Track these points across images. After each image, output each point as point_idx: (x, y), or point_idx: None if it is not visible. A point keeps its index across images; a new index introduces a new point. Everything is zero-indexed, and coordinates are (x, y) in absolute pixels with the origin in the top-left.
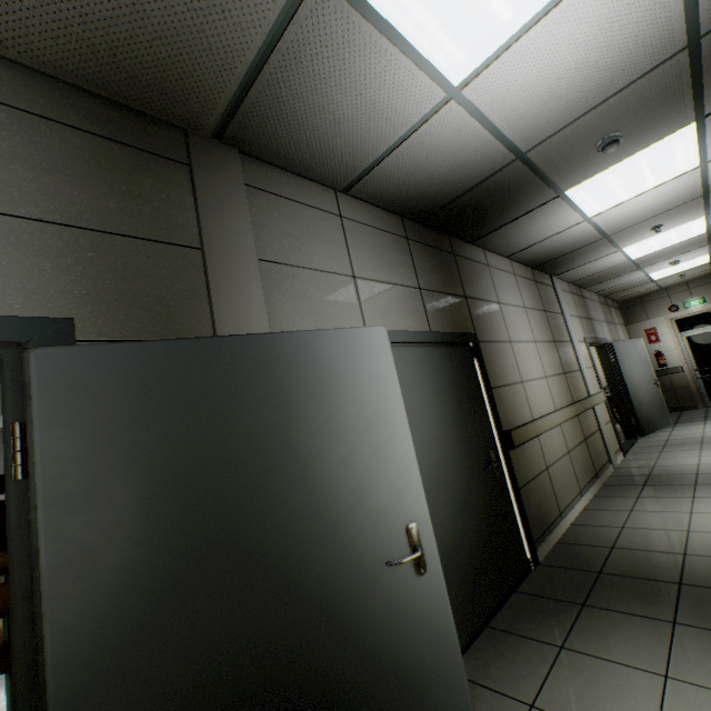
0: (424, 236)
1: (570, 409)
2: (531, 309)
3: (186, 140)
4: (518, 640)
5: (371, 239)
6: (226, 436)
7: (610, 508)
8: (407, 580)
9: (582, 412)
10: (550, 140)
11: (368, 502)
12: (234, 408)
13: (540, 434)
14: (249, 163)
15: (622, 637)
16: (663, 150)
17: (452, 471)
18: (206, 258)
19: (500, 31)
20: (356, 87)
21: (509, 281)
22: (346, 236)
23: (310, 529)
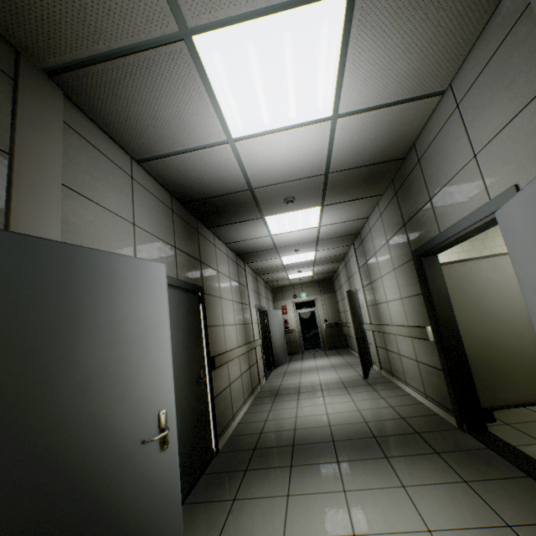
0: (183, 213)
1: (245, 347)
2: (233, 280)
3: (16, 58)
4: (206, 505)
5: (150, 202)
6: (18, 326)
7: (260, 410)
8: (153, 455)
9: (250, 350)
10: (267, 187)
11: (134, 393)
12: (33, 302)
13: (229, 361)
14: (69, 106)
15: (267, 481)
16: (308, 214)
17: (178, 382)
18: (14, 163)
19: (262, 126)
20: (178, 106)
21: (224, 259)
22: (133, 192)
23: (84, 416)
